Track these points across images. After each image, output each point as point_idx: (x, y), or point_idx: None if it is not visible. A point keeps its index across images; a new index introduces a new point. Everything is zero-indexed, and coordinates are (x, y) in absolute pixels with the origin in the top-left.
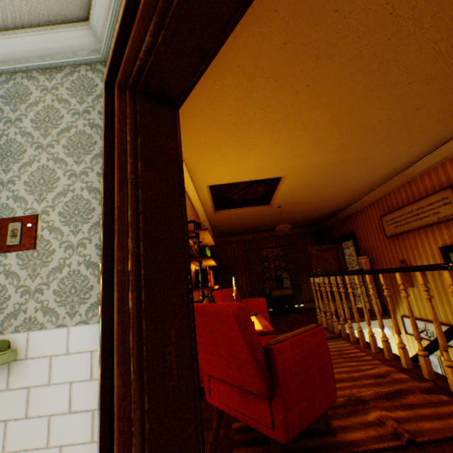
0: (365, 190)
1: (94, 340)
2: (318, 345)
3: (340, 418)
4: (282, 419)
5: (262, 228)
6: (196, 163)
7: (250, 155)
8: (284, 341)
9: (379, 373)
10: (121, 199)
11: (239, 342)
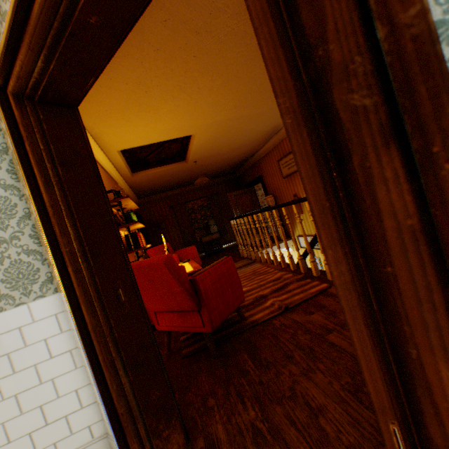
0: (265, 139)
1: (55, 306)
2: (229, 269)
3: (250, 310)
4: (209, 319)
5: (184, 183)
6: (101, 131)
7: (156, 119)
8: (204, 272)
9: (276, 278)
10: (52, 199)
11: (172, 281)
